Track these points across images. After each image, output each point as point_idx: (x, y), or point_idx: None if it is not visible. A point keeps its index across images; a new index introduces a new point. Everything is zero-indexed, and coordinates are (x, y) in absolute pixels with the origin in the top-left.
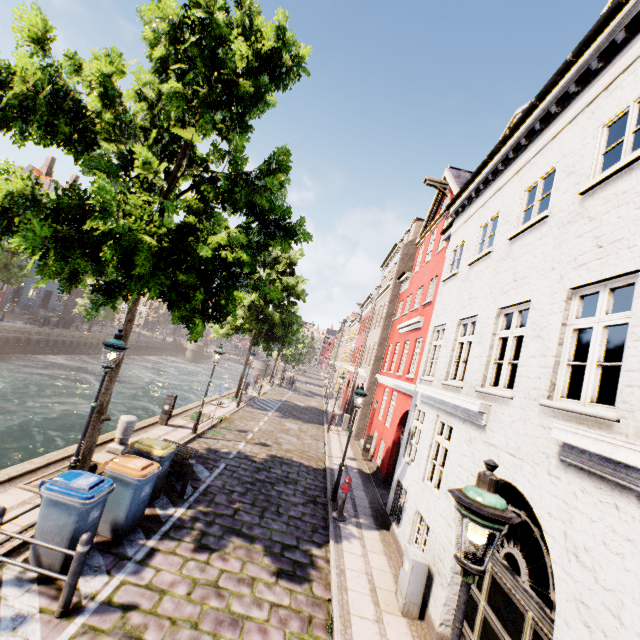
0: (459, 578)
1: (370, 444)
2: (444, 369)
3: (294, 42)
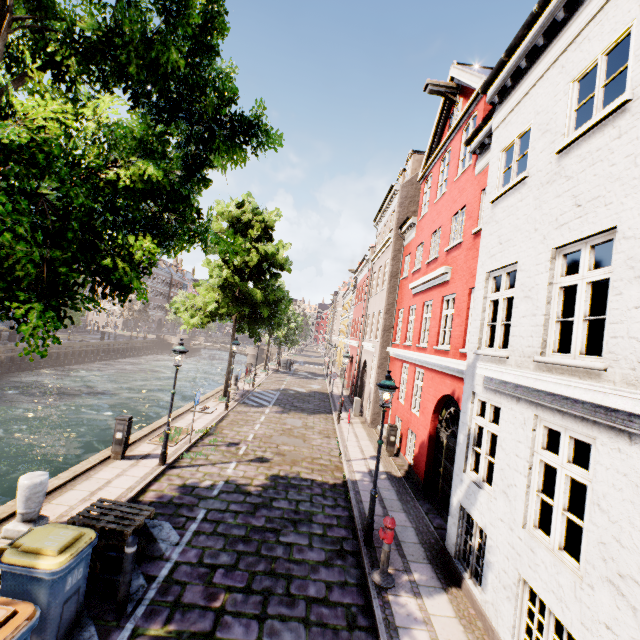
0: None
1: (394, 436)
2: (534, 336)
3: None
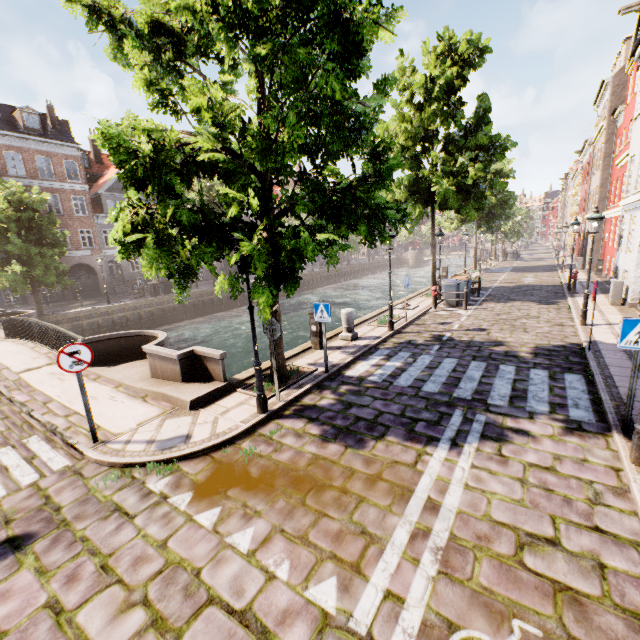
0: (639, 280)
1: (601, 266)
2: (633, 185)
3: (478, 39)
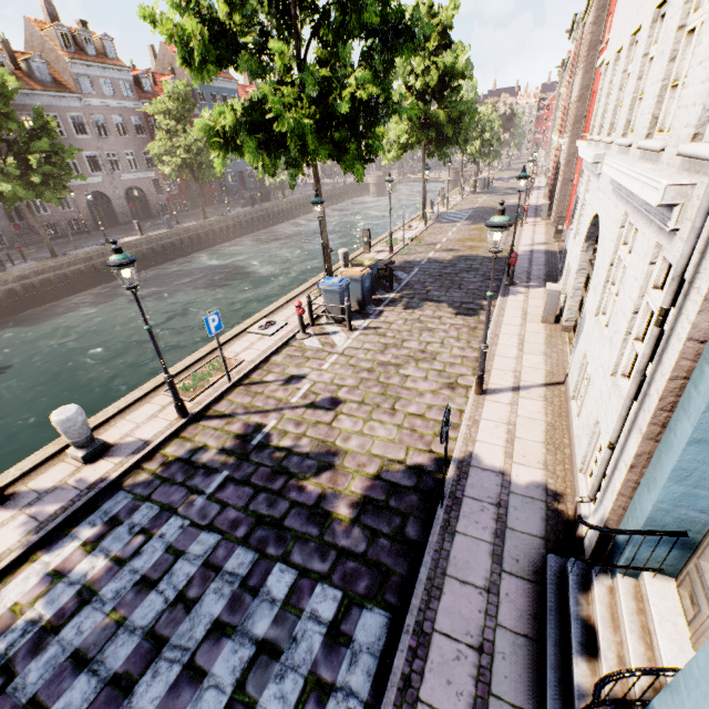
0: (579, 293)
1: (562, 225)
2: (598, 123)
3: None
